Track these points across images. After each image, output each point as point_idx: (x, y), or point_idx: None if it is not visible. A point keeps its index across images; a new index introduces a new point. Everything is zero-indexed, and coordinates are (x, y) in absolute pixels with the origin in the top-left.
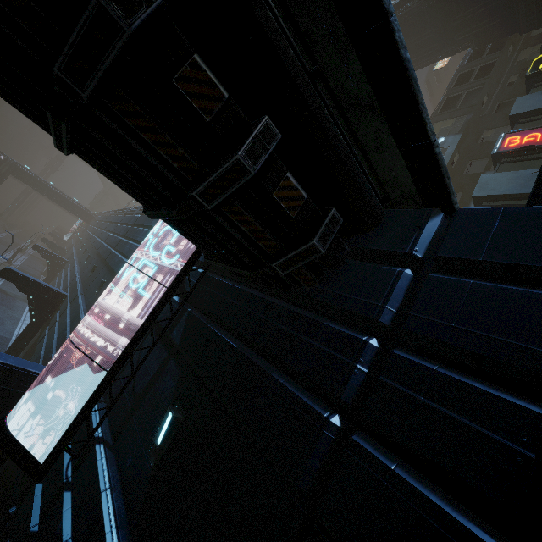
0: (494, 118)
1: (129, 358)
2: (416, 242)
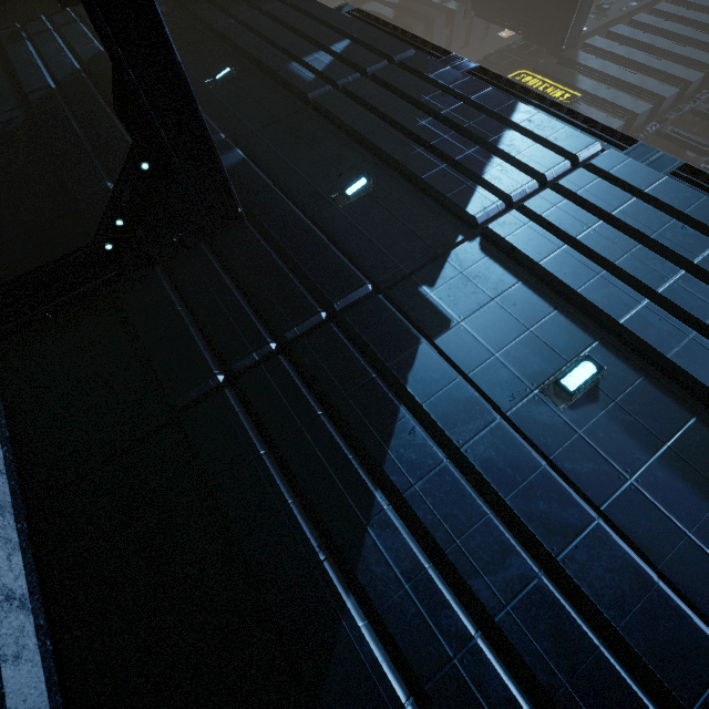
0: None
1: None
2: None
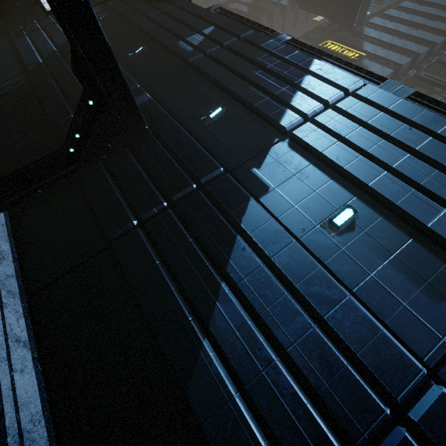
0: None
1: None
2: (179, 3)
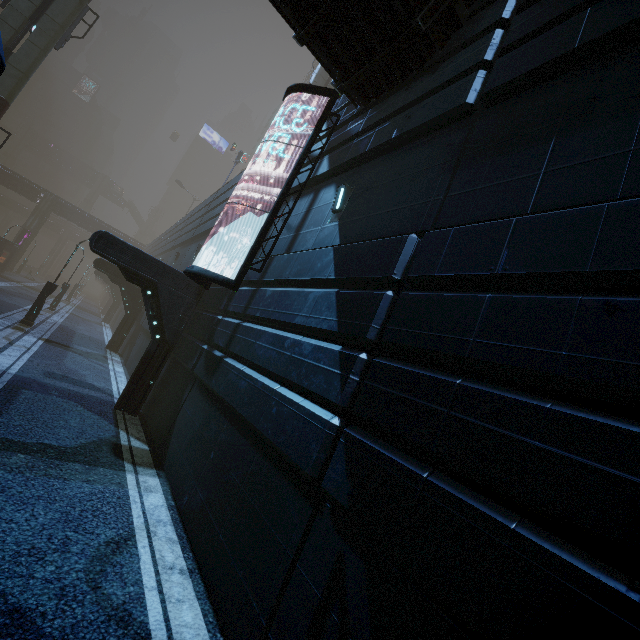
0: None
1: (272, 230)
2: None
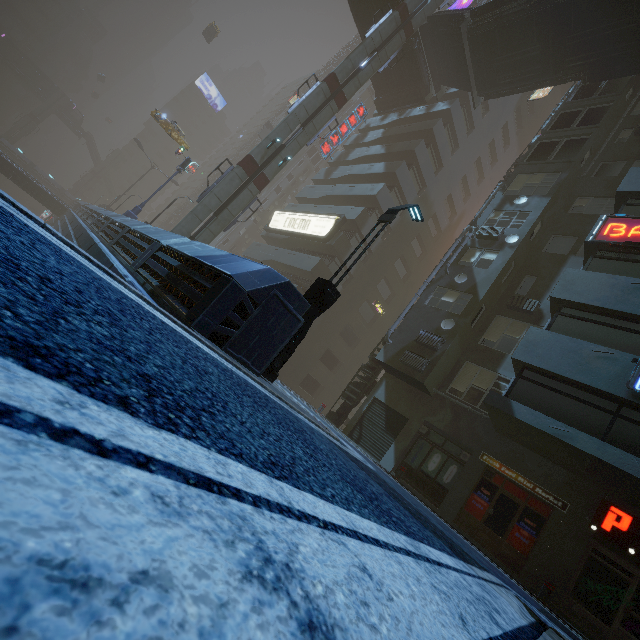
0: (594, 183)
1: None
2: None
